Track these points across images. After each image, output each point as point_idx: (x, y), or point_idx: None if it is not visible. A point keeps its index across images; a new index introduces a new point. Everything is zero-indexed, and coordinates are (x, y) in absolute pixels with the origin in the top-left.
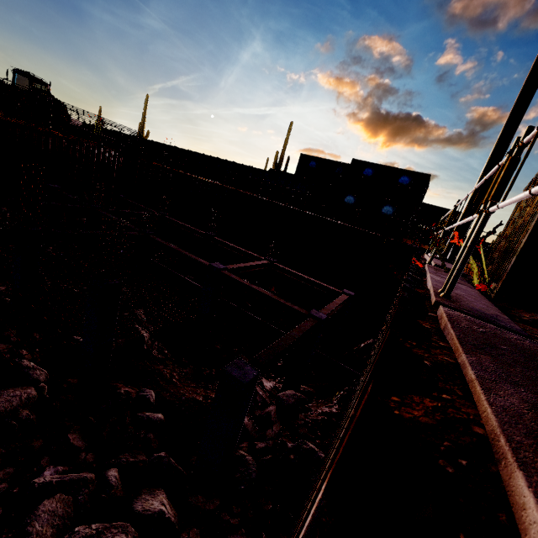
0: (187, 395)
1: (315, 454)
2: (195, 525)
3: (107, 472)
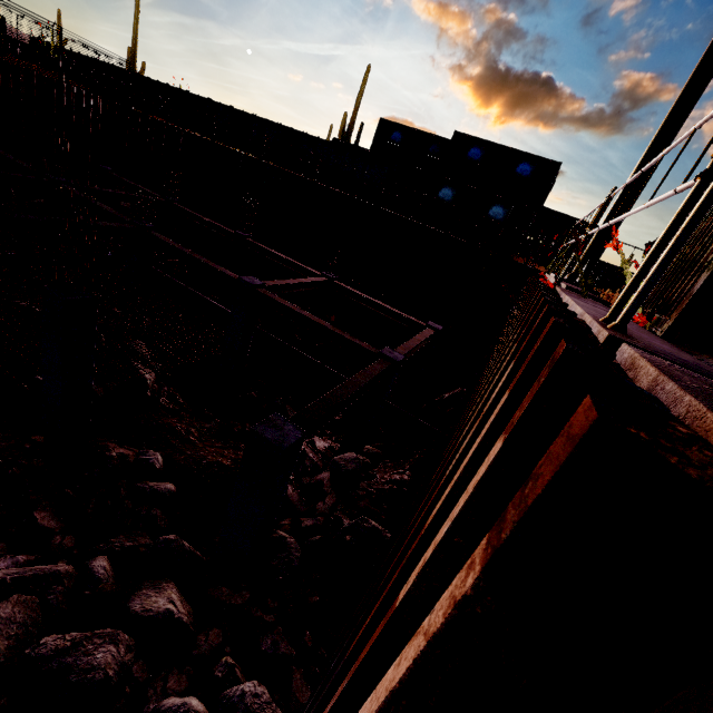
0: (209, 458)
1: (379, 534)
2: (216, 625)
3: (91, 561)
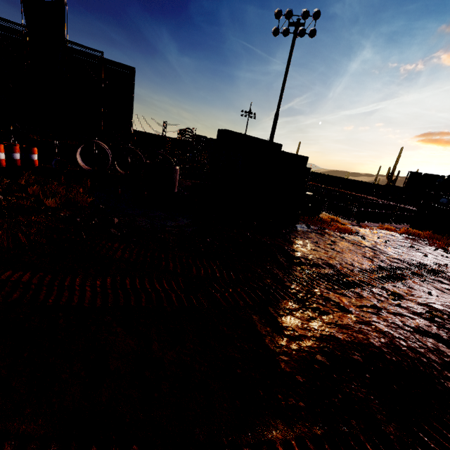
0: None
1: None
2: None
3: None
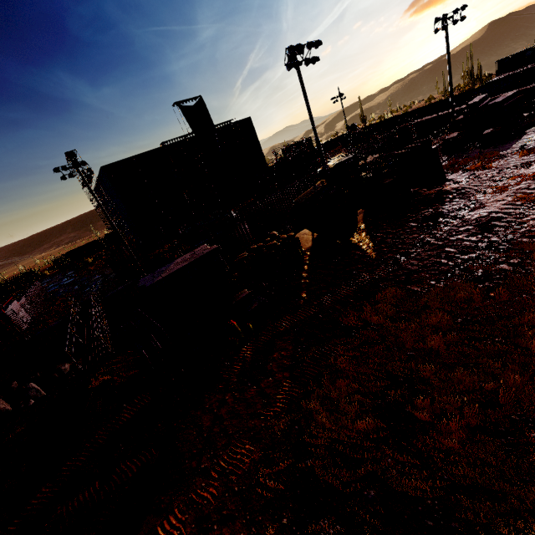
0: None
1: None
2: None
3: None
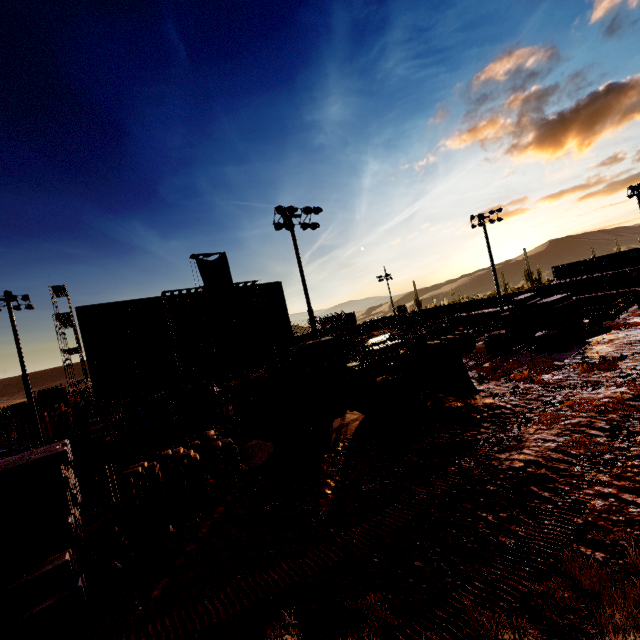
0: None
1: None
2: None
3: None
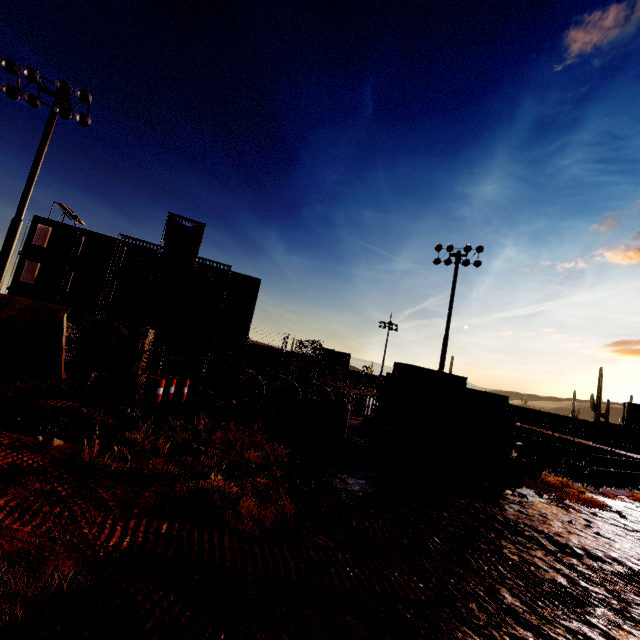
0: None
1: None
2: None
3: None
